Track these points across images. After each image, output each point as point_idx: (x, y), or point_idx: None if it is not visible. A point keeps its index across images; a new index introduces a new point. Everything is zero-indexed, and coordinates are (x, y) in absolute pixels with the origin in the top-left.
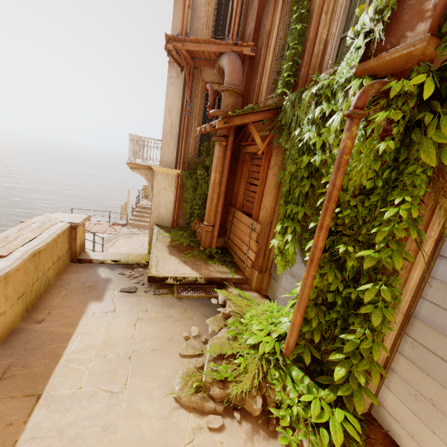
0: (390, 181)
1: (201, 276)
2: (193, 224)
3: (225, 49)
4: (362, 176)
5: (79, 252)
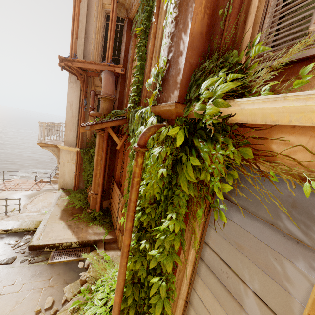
0: (168, 198)
1: (77, 240)
2: (88, 189)
3: (103, 68)
4: (154, 189)
5: None
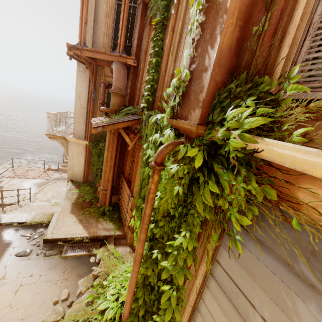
0: (183, 215)
1: (88, 235)
2: (97, 183)
3: (114, 59)
4: (168, 204)
5: None
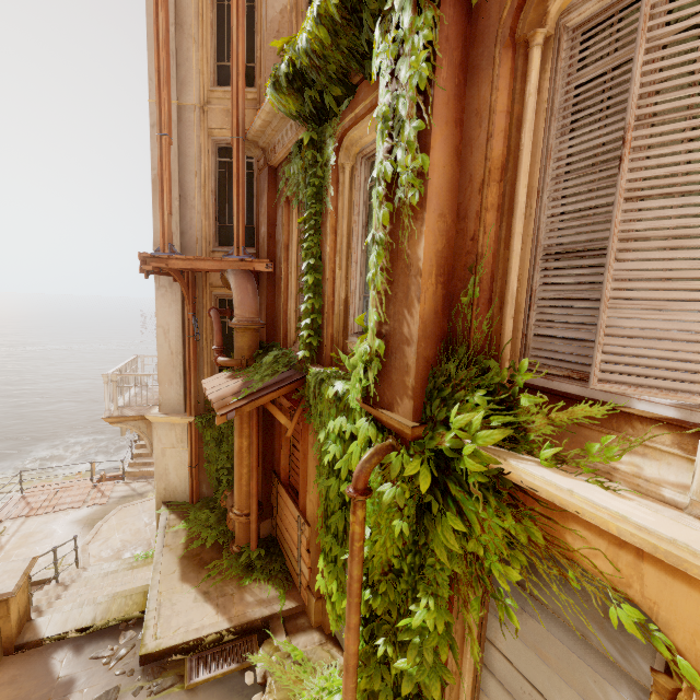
0: (416, 567)
1: (230, 624)
2: (223, 499)
3: (230, 267)
4: (388, 550)
5: (17, 631)
